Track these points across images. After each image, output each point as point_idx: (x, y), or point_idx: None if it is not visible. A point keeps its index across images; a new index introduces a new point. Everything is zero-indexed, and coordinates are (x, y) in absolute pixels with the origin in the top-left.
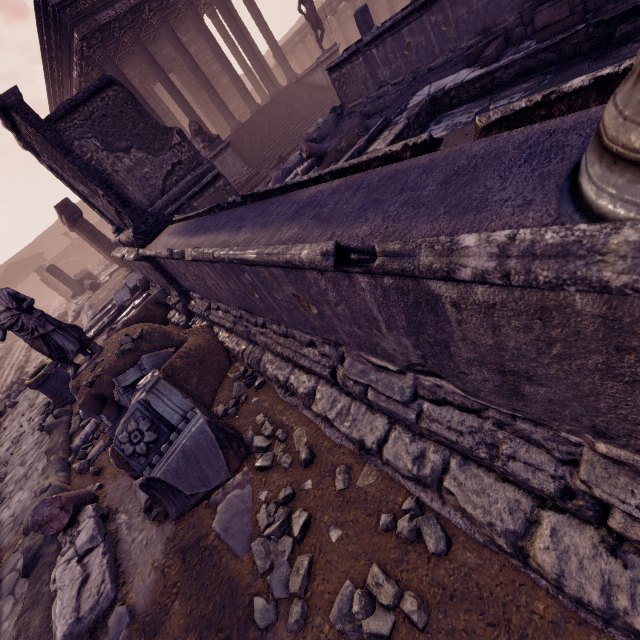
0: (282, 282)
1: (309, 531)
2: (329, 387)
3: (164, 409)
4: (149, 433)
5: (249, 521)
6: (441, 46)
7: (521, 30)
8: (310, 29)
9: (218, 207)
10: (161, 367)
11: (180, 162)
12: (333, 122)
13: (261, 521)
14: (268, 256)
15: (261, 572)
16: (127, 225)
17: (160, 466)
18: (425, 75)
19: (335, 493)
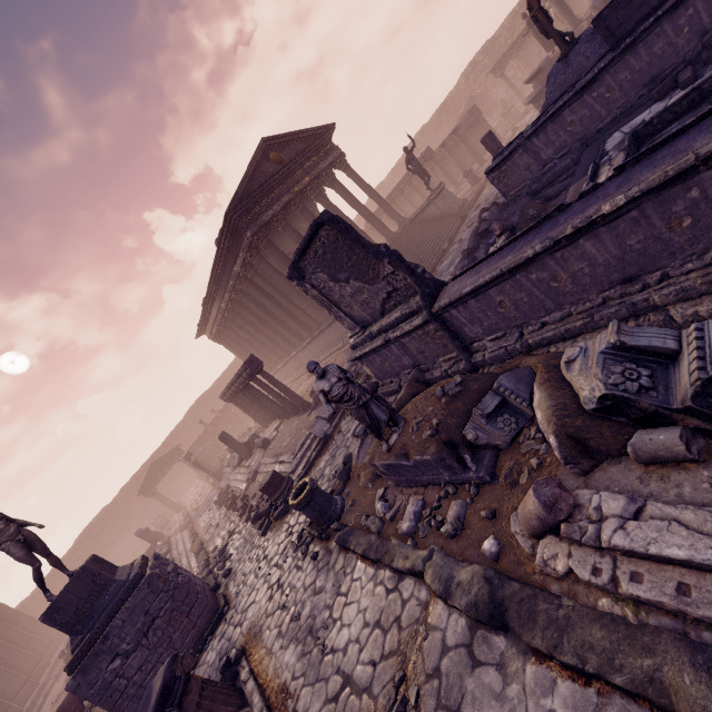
0: None
1: None
2: None
3: (648, 340)
4: (642, 368)
5: None
6: (607, 109)
7: (711, 51)
8: (399, 191)
9: (559, 209)
10: (525, 381)
11: None
12: (498, 212)
13: None
14: None
15: None
16: (385, 311)
17: None
18: (595, 136)
19: None
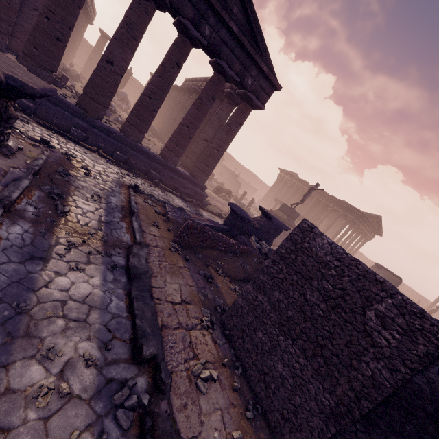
0: None
1: None
2: None
3: None
4: None
5: None
6: None
7: None
8: None
9: None
10: None
11: None
12: None
13: None
14: None
15: None
16: None
17: None
18: None
19: None
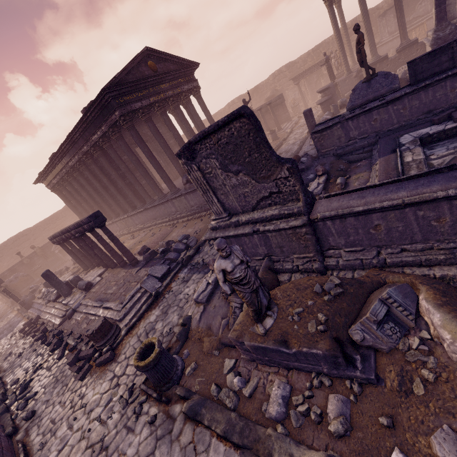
0: None
1: None
2: None
3: None
4: None
5: None
6: (398, 119)
7: None
8: None
9: (450, 167)
10: (409, 297)
11: None
12: (311, 160)
13: None
14: None
15: None
16: (257, 207)
17: None
18: (386, 133)
19: None
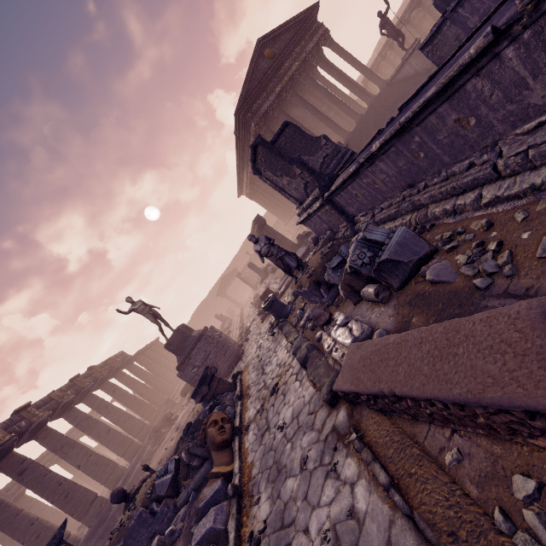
0: (446, 116)
1: (503, 246)
2: (492, 184)
3: (375, 236)
4: (369, 252)
5: (452, 269)
6: None
7: None
8: (389, 46)
9: (378, 133)
10: None
11: (327, 155)
12: None
13: (462, 260)
14: (445, 78)
15: (472, 275)
16: (308, 194)
17: (384, 254)
18: None
19: (518, 224)
